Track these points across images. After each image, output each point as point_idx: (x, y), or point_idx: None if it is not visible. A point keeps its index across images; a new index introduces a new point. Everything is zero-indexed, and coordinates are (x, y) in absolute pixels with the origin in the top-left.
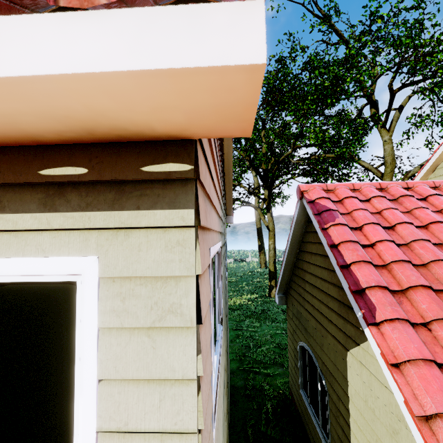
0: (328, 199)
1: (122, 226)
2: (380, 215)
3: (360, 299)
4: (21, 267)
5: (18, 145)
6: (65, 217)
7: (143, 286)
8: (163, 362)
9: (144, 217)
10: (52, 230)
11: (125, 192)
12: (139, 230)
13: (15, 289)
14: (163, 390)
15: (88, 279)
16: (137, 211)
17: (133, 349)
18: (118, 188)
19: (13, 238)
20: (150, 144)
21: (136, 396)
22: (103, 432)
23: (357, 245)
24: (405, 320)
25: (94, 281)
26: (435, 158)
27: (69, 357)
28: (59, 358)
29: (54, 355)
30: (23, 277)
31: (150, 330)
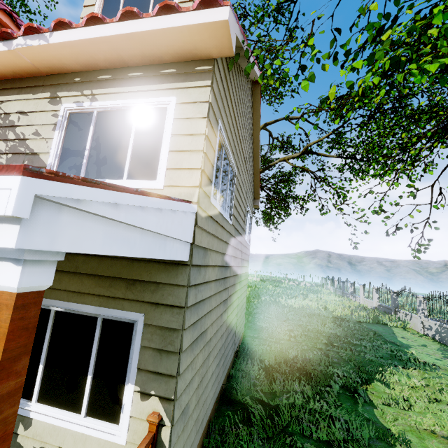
0: None
1: None
2: None
3: None
4: None
5: None
6: None
7: None
8: None
9: None
10: None
11: None
12: None
13: None
14: None
15: None
16: None
17: None
18: None
19: None
20: None
21: None
22: None
23: None
24: None
25: None
26: None
27: None
28: None
29: None
30: None
31: None
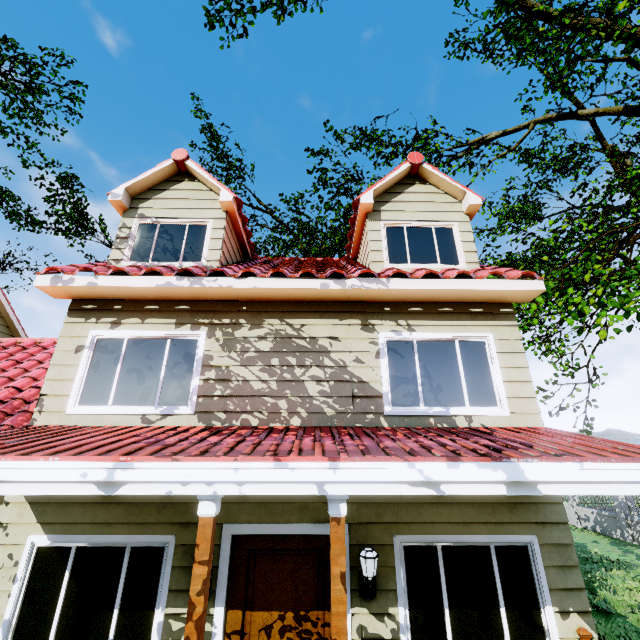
0: None
1: None
2: None
3: None
4: None
5: None
6: None
7: None
8: None
9: None
10: None
11: None
12: None
13: None
14: None
15: None
16: None
17: None
18: None
19: None
20: None
21: None
22: None
23: None
24: None
25: None
26: None
27: None
28: None
29: None
30: None
31: None
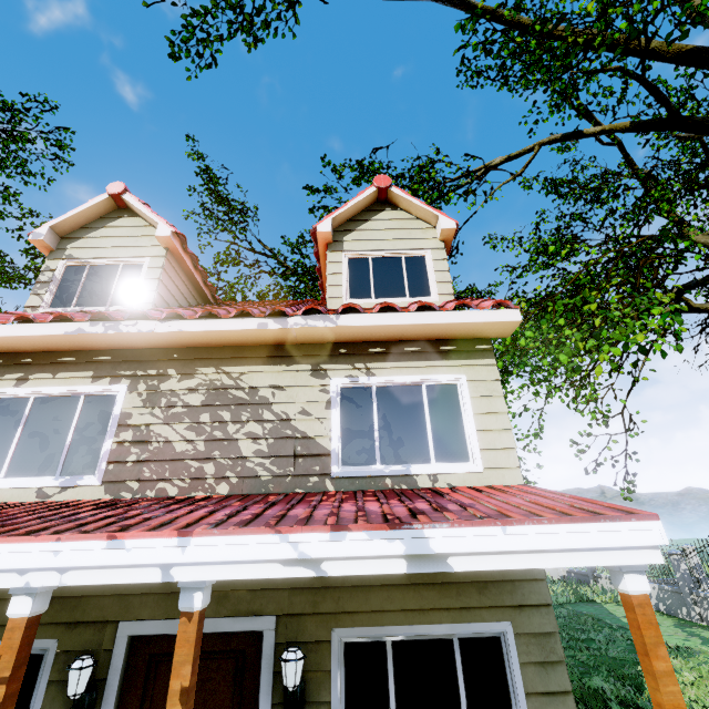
0: None
1: None
2: None
3: None
4: None
5: None
6: None
7: None
8: None
9: None
10: None
11: None
12: None
13: None
14: None
15: None
16: None
17: None
18: None
19: None
20: None
21: None
22: None
23: None
24: None
25: None
26: None
27: None
28: None
29: None
30: None
31: None
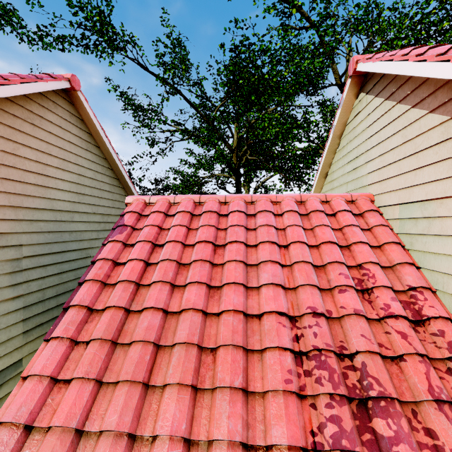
0: (137, 213)
1: None
2: (168, 232)
3: (62, 316)
4: None
5: None
6: None
7: None
8: None
9: None
10: None
11: None
12: None
13: None
14: None
15: None
16: None
17: None
18: None
19: None
20: None
21: None
22: None
23: (108, 263)
24: (68, 338)
25: None
26: (322, 164)
27: None
28: None
29: None
30: None
31: None
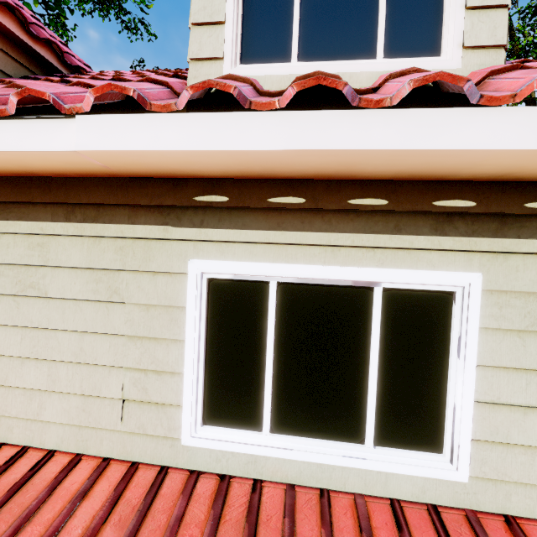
0: None
1: (504, 251)
2: None
3: None
4: (416, 277)
5: (413, 180)
6: (454, 240)
7: (517, 299)
8: (532, 357)
9: (524, 245)
10: (439, 250)
11: (507, 224)
12: (516, 254)
13: (397, 294)
14: (528, 377)
15: (472, 290)
16: (517, 239)
17: (506, 345)
18: (500, 220)
19: (406, 254)
20: (532, 184)
21: (506, 380)
22: (476, 403)
23: None
24: None
25: (477, 292)
26: None
27: (441, 348)
28: (433, 348)
29: (429, 346)
30: (410, 285)
31: (520, 333)
